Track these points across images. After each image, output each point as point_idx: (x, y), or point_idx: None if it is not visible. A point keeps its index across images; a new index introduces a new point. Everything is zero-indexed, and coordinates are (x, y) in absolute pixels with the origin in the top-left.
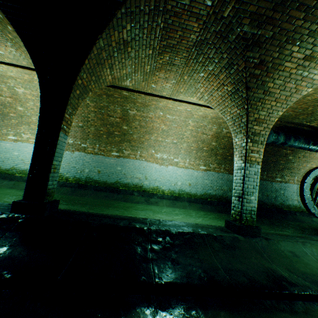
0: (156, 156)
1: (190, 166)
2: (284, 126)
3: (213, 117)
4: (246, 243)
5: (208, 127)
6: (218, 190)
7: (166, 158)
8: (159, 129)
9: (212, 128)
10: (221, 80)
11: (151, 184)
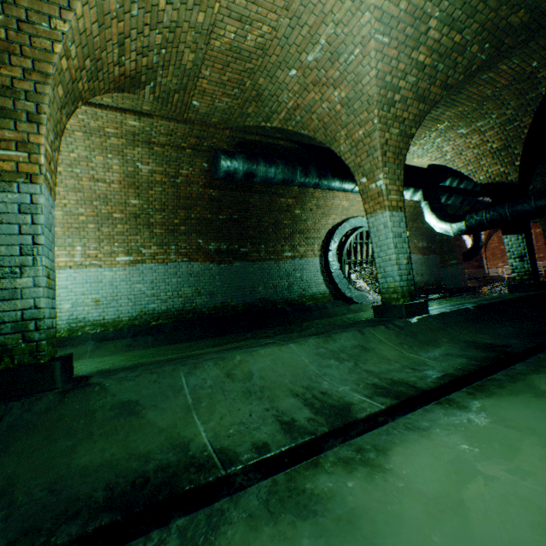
0: None
1: (88, 260)
2: (246, 141)
3: (83, 130)
4: None
5: (99, 163)
6: (174, 299)
7: None
8: None
9: (112, 165)
10: None
11: None
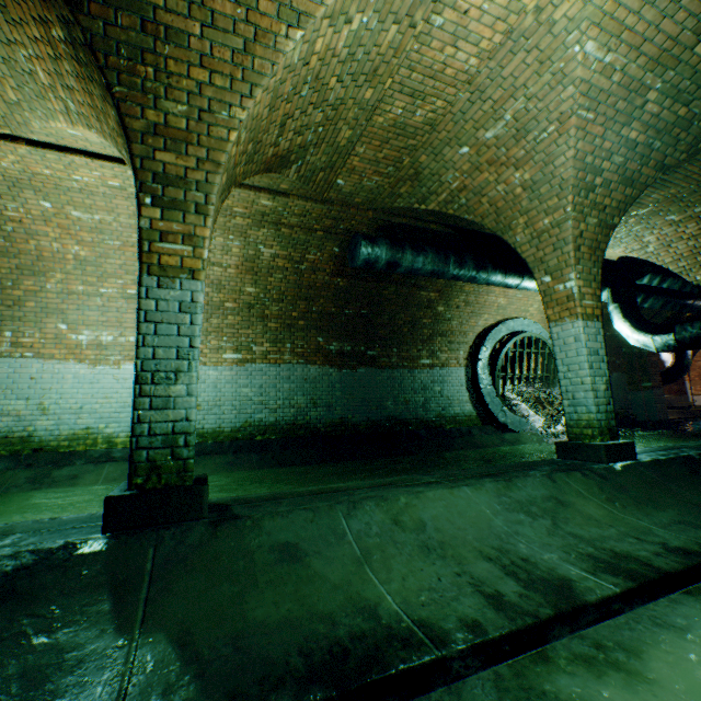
0: (75, 339)
1: None
2: (390, 224)
3: None
4: (97, 563)
5: (218, 245)
6: (284, 409)
7: (111, 342)
8: (66, 259)
9: (232, 247)
10: (28, 1)
11: (66, 424)
